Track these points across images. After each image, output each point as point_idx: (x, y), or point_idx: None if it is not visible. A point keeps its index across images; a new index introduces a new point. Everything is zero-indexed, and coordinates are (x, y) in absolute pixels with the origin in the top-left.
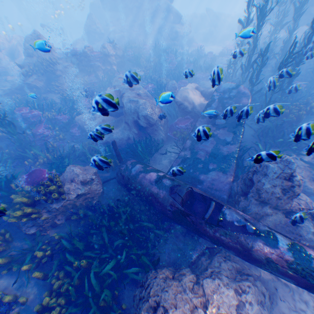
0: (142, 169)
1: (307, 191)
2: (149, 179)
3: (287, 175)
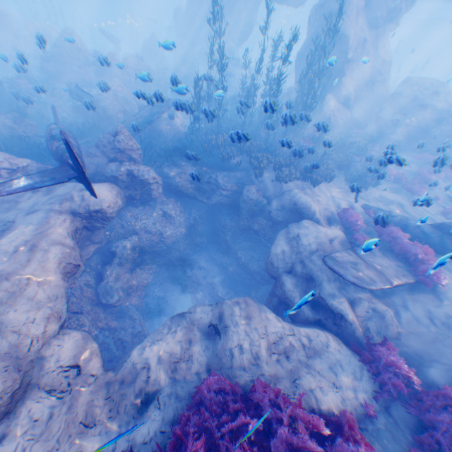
0: (57, 125)
1: (174, 184)
2: (53, 127)
3: (114, 133)
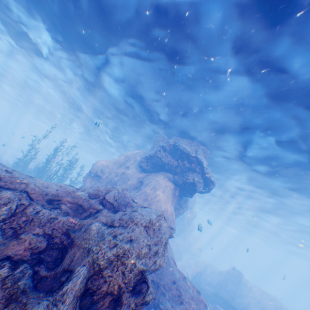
0: None
1: None
2: None
3: None
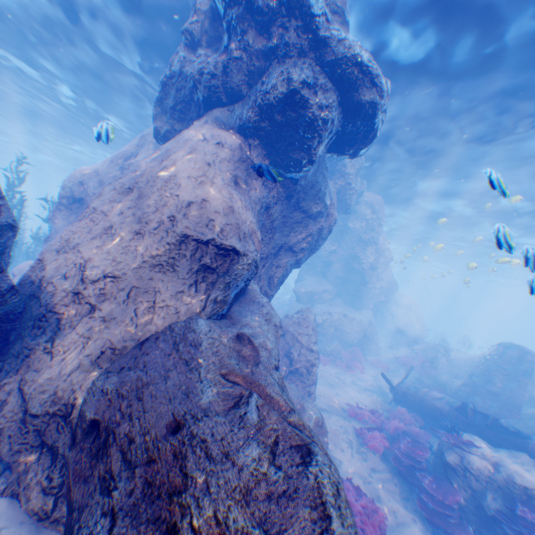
0: None
1: None
2: None
3: None
